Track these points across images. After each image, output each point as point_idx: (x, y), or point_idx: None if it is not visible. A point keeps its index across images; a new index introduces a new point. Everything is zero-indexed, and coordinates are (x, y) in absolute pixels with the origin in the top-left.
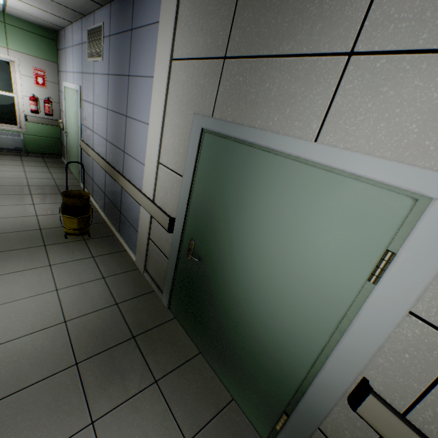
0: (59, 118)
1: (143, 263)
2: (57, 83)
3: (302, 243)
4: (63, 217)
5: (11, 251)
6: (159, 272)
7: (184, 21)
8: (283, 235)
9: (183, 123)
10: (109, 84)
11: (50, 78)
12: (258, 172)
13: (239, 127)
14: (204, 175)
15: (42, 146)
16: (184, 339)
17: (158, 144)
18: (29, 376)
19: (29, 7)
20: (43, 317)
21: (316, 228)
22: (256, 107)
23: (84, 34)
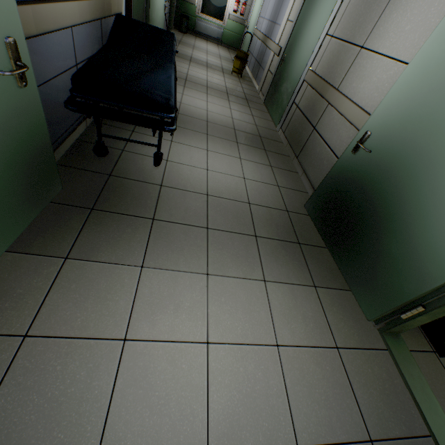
0: (247, 19)
1: (261, 87)
2: None
3: (315, 28)
4: (234, 61)
5: (212, 69)
6: (266, 87)
7: None
8: (312, 28)
9: None
10: None
11: None
12: (316, 4)
13: None
14: (300, 16)
15: (230, 40)
16: (264, 109)
17: (290, 9)
18: (215, 88)
19: None
20: (220, 83)
21: (320, 19)
22: None
23: None
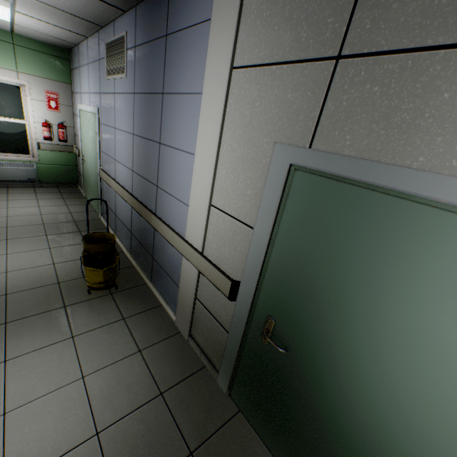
0: (74, 143)
1: (187, 327)
2: (71, 106)
3: None
4: (85, 269)
5: (25, 319)
6: (212, 344)
7: (254, 12)
8: None
9: (253, 155)
10: (135, 105)
11: (64, 101)
12: (420, 241)
13: (375, 166)
14: (294, 231)
15: (57, 175)
16: (258, 449)
17: (210, 181)
18: None
19: (39, 23)
20: (67, 428)
21: None
22: (416, 133)
23: (102, 49)
